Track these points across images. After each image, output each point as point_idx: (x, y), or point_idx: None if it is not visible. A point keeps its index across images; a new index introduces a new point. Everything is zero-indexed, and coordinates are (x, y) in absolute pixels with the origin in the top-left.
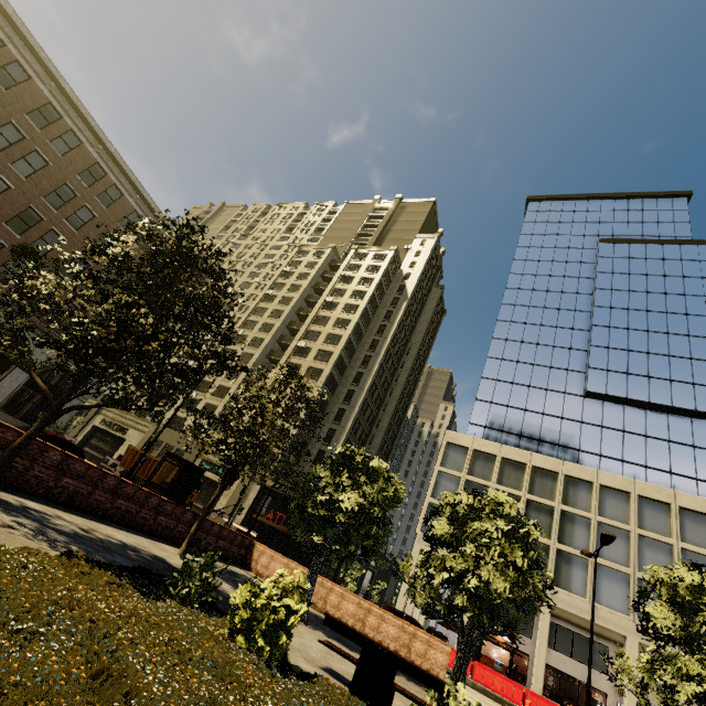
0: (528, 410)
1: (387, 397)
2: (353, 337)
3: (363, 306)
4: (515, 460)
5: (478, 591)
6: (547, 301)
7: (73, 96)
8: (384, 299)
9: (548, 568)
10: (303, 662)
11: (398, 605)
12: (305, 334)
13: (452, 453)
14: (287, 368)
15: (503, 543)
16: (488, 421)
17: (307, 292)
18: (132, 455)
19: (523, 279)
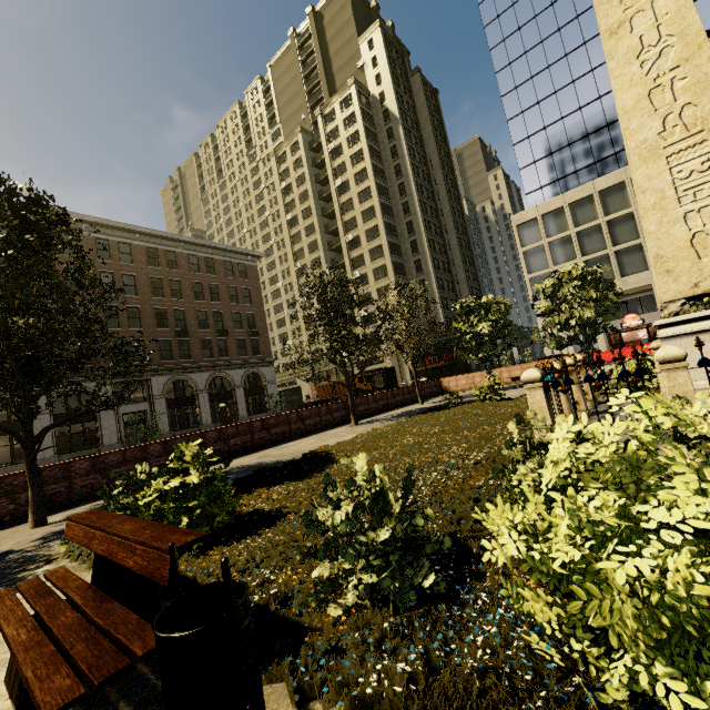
0: (572, 143)
1: (442, 221)
2: (382, 199)
3: (369, 165)
4: (581, 198)
5: (579, 323)
6: (535, 6)
7: (99, 221)
8: (379, 140)
9: (647, 260)
10: (513, 397)
11: (547, 354)
12: (344, 229)
13: (526, 232)
14: (398, 289)
15: (582, 291)
16: (541, 182)
17: (315, 192)
18: (322, 389)
19: (496, 0)
